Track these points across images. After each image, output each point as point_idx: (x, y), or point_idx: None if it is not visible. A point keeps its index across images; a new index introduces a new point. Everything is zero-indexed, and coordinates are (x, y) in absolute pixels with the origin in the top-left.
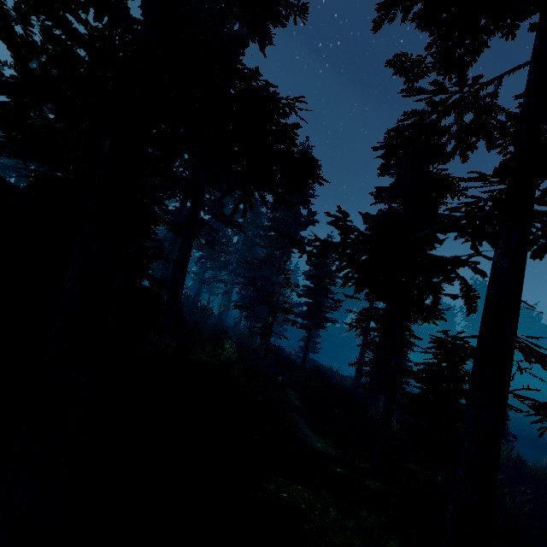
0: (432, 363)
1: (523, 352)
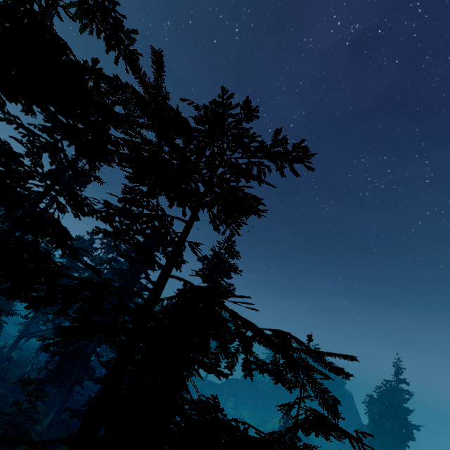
0: None
1: None
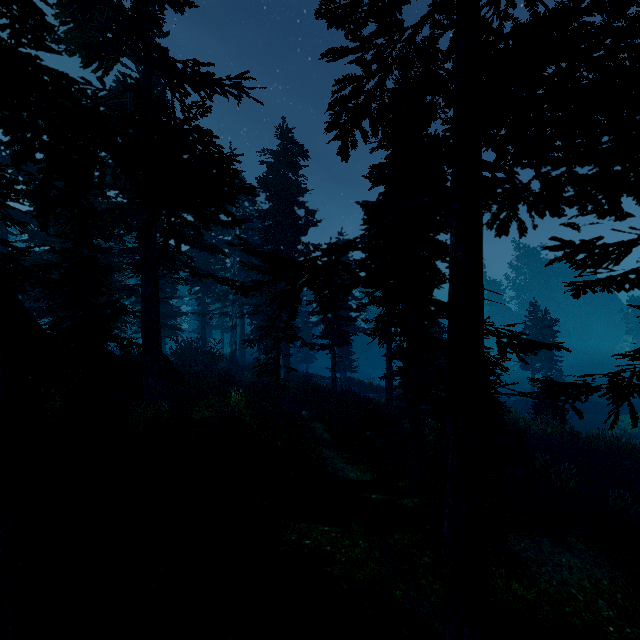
0: None
1: (500, 345)
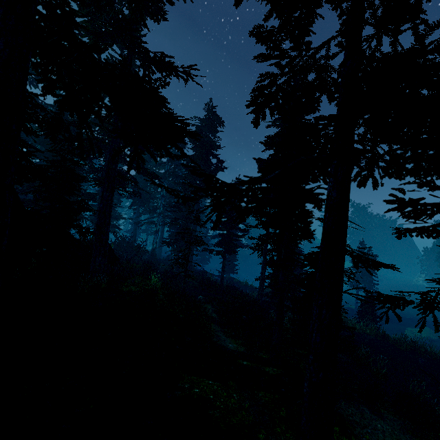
0: (311, 272)
1: (354, 260)
